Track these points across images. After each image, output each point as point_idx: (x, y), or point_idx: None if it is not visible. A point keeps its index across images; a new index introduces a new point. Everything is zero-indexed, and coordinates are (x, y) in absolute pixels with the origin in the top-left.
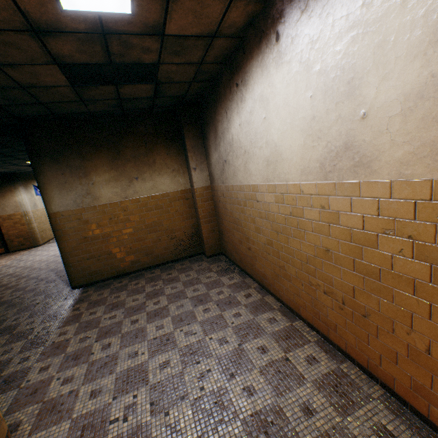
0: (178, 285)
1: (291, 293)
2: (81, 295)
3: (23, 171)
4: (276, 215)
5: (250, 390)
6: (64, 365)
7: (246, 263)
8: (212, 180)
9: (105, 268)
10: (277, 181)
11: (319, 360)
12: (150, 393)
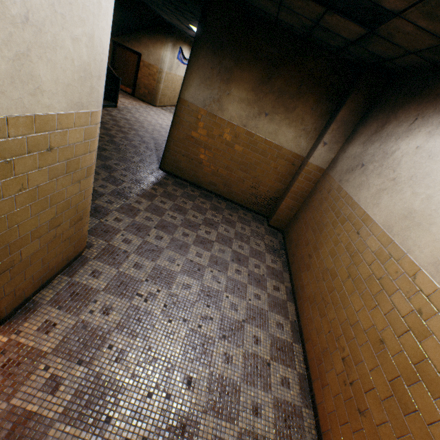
0: (230, 231)
1: (313, 325)
2: (162, 179)
3: (180, 28)
4: (363, 263)
5: (229, 359)
6: (129, 228)
7: (296, 262)
8: (331, 167)
9: (189, 171)
10: (398, 240)
11: (291, 388)
12: (168, 297)
